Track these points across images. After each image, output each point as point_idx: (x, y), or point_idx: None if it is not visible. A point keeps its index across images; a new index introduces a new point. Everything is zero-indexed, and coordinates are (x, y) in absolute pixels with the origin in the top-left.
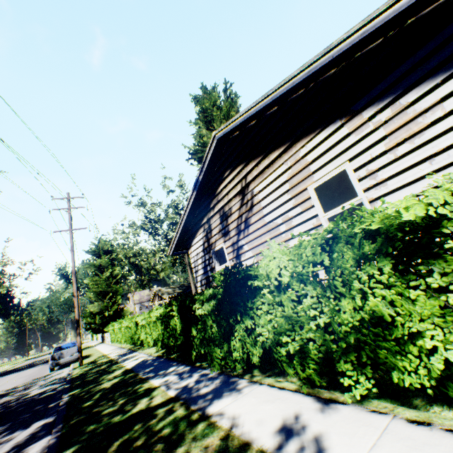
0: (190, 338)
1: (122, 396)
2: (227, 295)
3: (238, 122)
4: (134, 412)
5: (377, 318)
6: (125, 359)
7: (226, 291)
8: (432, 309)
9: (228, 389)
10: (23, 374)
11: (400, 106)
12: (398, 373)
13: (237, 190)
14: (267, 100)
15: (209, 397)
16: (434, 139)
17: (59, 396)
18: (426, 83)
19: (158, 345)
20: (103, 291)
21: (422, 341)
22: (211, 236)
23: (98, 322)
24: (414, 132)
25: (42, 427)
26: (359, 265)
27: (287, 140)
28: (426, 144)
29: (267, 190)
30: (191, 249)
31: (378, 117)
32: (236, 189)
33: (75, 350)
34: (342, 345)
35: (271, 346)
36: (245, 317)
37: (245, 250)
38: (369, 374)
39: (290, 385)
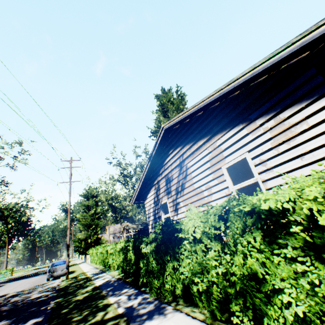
0: (139, 268)
1: (87, 307)
2: (164, 240)
3: (177, 120)
4: (92, 322)
5: (255, 274)
6: (96, 278)
7: (163, 237)
8: (288, 273)
9: (158, 313)
10: (30, 281)
11: (279, 119)
12: (266, 318)
13: (177, 163)
14: (195, 108)
15: (143, 317)
16: (302, 143)
17: (49, 301)
18: (295, 106)
19: (120, 269)
20: (88, 224)
21: (281, 296)
22: (160, 193)
23: (83, 246)
24: (289, 137)
25: (33, 324)
26: (243, 233)
27: (209, 134)
28: (298, 146)
29: (196, 165)
30: (146, 201)
31: (266, 125)
32: (176, 162)
33: (65, 267)
34: (232, 290)
35: (189, 283)
36: (173, 258)
37: (181, 206)
38: (250, 316)
39: (200, 316)
